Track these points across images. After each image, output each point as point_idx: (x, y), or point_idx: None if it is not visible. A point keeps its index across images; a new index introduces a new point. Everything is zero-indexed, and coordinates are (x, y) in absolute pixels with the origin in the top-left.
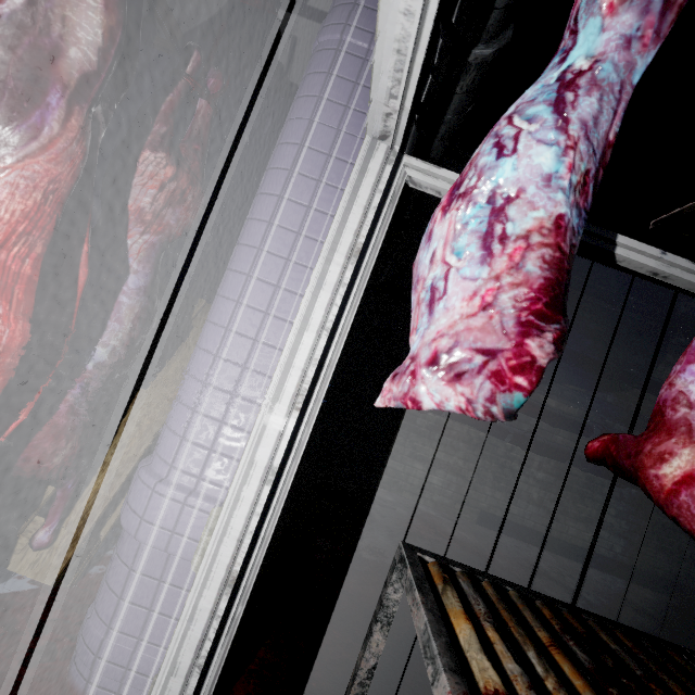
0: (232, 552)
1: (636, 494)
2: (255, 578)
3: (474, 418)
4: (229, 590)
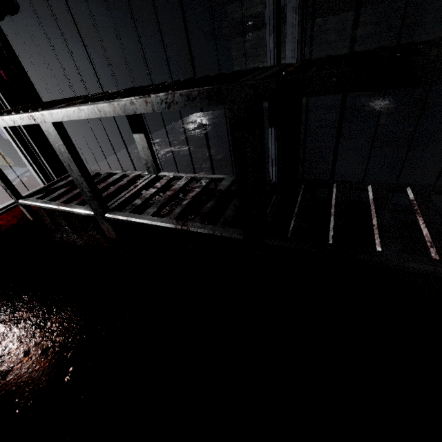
0: (3, 128)
1: None
2: (34, 138)
3: None
4: (17, 140)
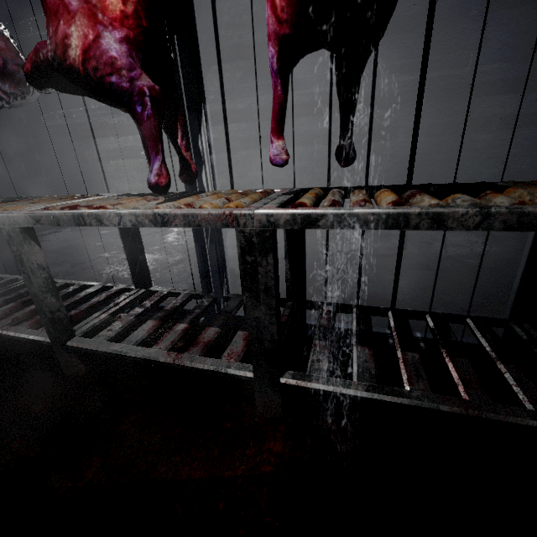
0: None
1: (246, 154)
2: None
3: (119, 152)
4: None
